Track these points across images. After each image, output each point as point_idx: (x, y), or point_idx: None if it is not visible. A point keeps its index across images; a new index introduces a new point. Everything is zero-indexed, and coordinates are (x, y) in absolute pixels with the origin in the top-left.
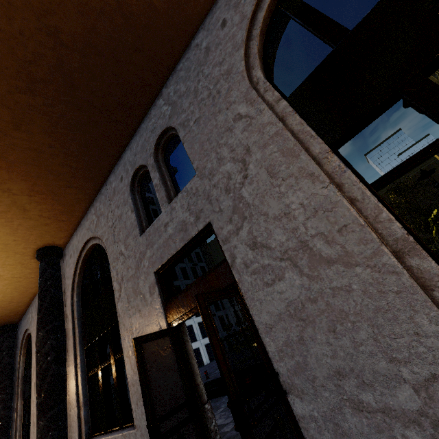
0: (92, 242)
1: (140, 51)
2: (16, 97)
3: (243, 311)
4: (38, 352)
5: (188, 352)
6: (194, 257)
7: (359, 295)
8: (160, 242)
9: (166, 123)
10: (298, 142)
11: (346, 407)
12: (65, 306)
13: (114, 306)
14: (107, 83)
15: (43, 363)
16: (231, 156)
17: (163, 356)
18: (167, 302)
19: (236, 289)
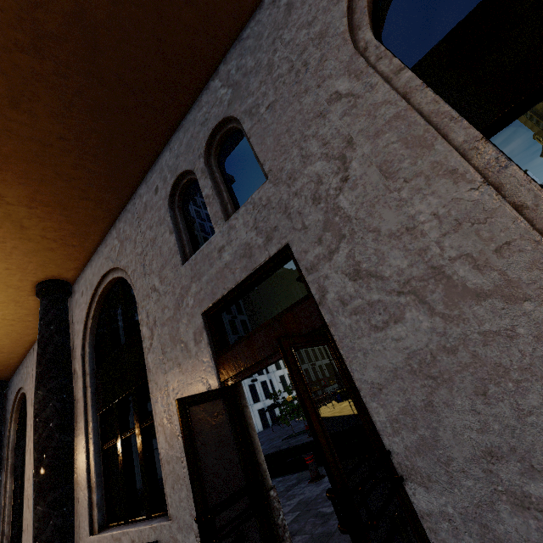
0: (112, 275)
1: (194, 4)
2: (15, 57)
3: (337, 366)
4: (36, 417)
5: (247, 421)
6: (233, 308)
7: (528, 343)
8: (212, 273)
9: (224, 111)
10: (430, 127)
11: (502, 503)
12: (73, 359)
13: (142, 360)
14: (144, 49)
15: (43, 430)
16: (323, 152)
17: (213, 425)
18: (219, 354)
19: (326, 335)
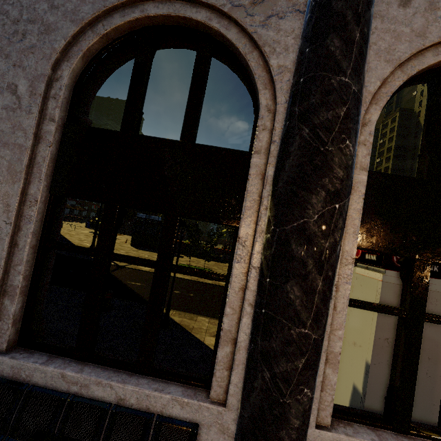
0: None
1: None
2: None
3: None
4: None
5: None
6: None
7: None
8: None
9: None
10: (25, 172)
11: None
12: None
13: None
14: None
15: None
16: None
17: None
18: None
19: None
